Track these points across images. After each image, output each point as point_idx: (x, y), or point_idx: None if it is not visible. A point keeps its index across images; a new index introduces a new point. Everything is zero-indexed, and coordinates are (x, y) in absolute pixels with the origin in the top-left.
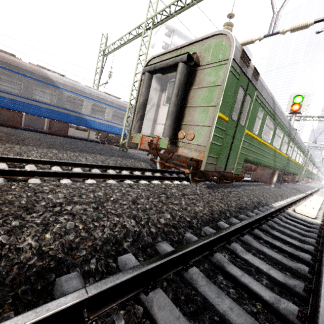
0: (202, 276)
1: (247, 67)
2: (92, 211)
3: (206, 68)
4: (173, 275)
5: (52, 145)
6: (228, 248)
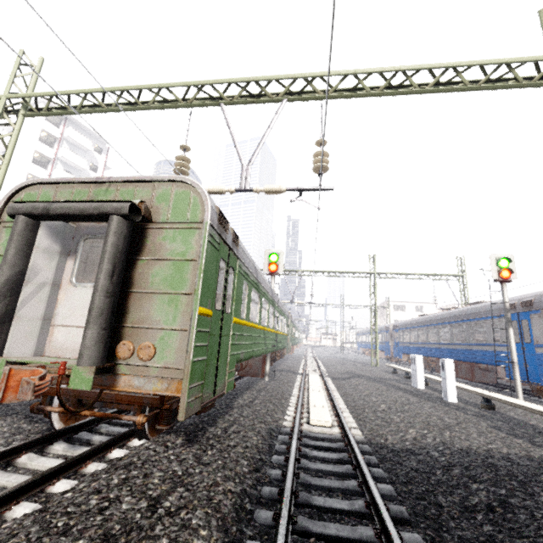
0: None
1: (226, 231)
2: None
3: (165, 227)
4: None
5: None
6: None
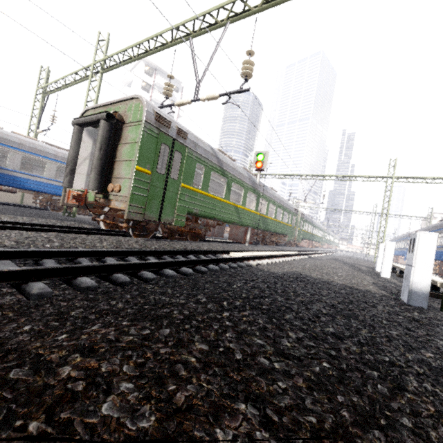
0: (54, 262)
1: (167, 127)
2: None
3: (129, 126)
4: (33, 264)
5: None
6: (102, 260)
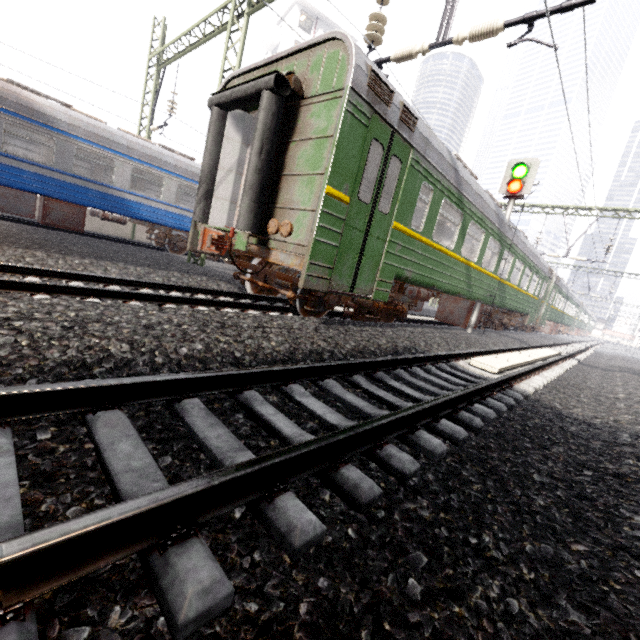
0: (203, 408)
1: (386, 104)
2: (59, 330)
3: (313, 102)
4: (163, 409)
5: (41, 245)
6: (283, 390)
